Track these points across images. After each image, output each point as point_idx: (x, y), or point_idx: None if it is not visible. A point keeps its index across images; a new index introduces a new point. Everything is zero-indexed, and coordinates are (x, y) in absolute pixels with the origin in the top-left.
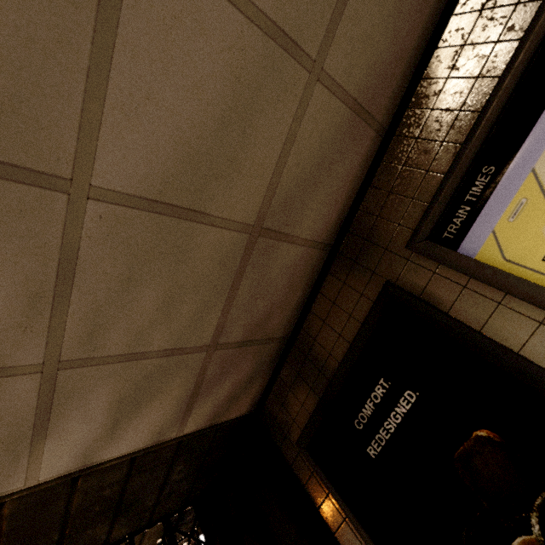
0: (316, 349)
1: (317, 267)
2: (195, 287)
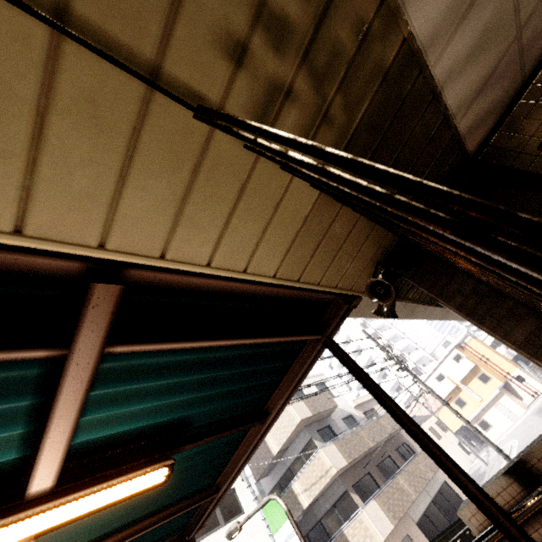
0: None
1: None
2: None
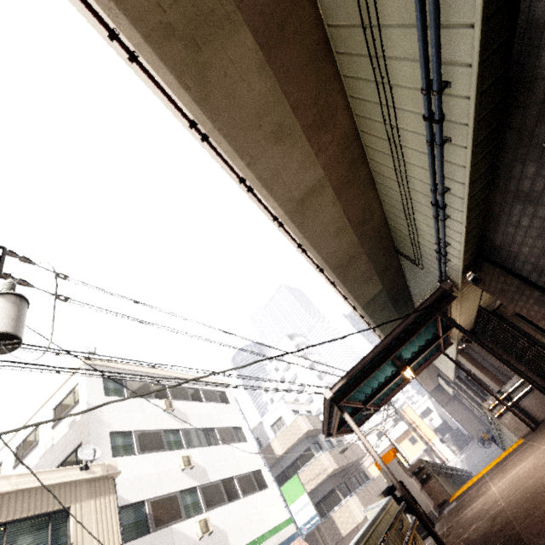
0: None
1: None
2: None
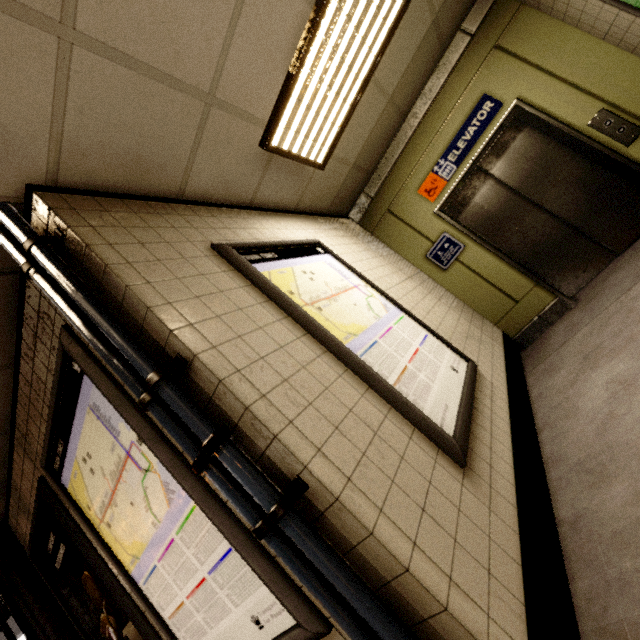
0: (23, 497)
1: (1, 445)
2: None
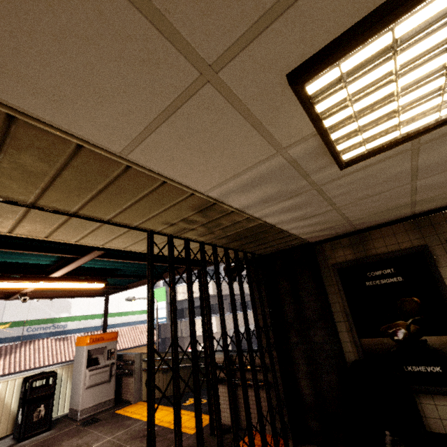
0: (369, 243)
1: (400, 218)
2: (379, 208)
